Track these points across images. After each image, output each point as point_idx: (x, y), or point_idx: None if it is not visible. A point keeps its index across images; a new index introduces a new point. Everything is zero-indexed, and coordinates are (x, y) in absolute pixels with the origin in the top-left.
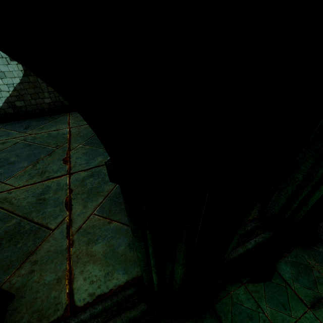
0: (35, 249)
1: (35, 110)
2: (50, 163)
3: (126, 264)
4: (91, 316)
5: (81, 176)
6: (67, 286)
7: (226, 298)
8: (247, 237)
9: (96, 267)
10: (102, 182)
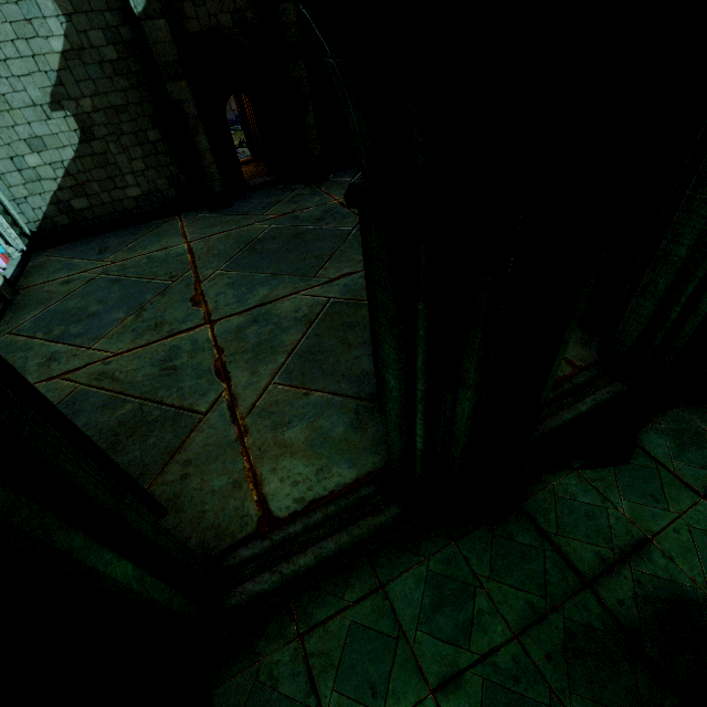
0: (181, 444)
1: (111, 216)
2: (168, 308)
3: (352, 454)
4: (305, 527)
5: (234, 324)
6: (254, 492)
7: (544, 491)
8: (576, 396)
9: (298, 461)
10: (277, 330)
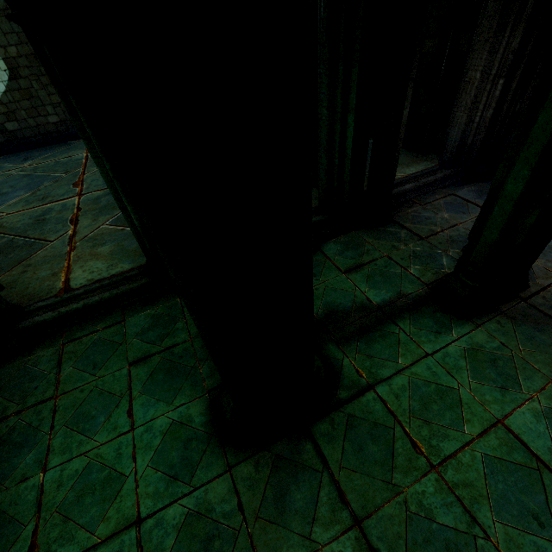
0: (29, 257)
1: (37, 136)
2: (55, 189)
3: (136, 257)
4: (85, 291)
5: (95, 196)
6: (64, 277)
7: None
8: None
9: (99, 262)
10: None
